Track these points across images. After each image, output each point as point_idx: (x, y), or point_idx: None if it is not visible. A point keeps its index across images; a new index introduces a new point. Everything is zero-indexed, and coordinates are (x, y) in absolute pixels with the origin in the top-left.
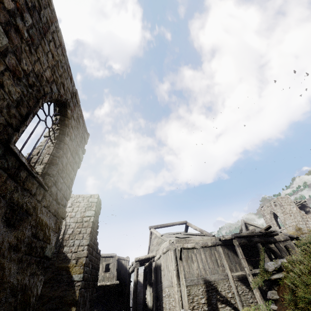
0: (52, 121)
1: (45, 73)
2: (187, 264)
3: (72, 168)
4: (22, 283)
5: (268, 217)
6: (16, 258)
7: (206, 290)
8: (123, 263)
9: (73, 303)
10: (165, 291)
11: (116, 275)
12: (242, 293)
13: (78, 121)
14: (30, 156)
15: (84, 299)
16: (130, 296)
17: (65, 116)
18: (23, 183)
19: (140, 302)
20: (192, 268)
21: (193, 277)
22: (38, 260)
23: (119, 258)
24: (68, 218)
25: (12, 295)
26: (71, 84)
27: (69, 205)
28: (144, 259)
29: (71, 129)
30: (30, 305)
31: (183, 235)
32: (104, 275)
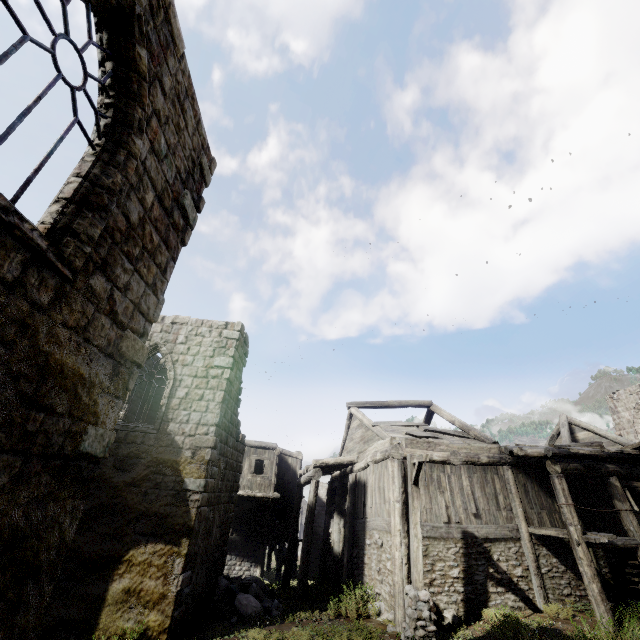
0: (84, 68)
1: None
2: (427, 493)
3: (164, 239)
4: None
5: (627, 418)
6: None
7: (464, 553)
8: (290, 463)
9: (185, 531)
10: (371, 536)
11: (275, 483)
12: (547, 572)
13: (179, 107)
14: None
15: (208, 523)
16: (301, 515)
17: (129, 65)
18: None
19: (318, 531)
20: (437, 504)
21: (438, 521)
22: (57, 465)
23: (283, 452)
24: (179, 366)
25: None
26: None
27: (182, 339)
28: (332, 466)
29: (155, 122)
30: (40, 570)
31: (424, 431)
32: (252, 479)
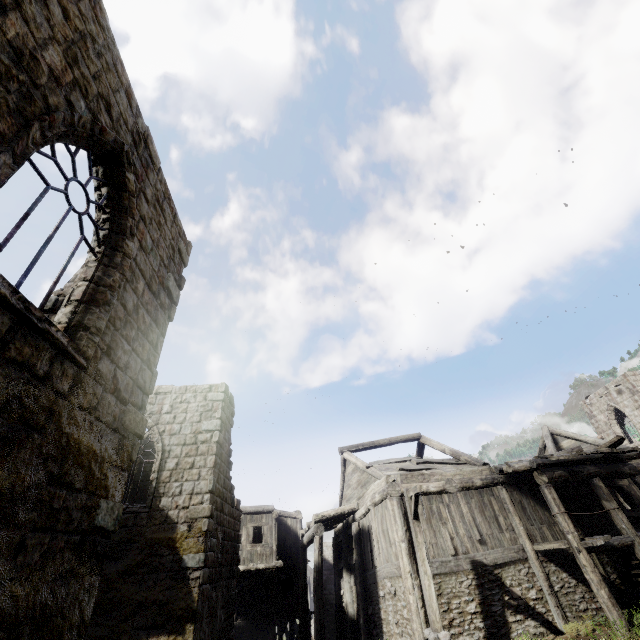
0: (87, 197)
1: (45, 54)
2: (430, 528)
3: (154, 319)
4: (30, 603)
5: (603, 420)
6: (4, 544)
7: (477, 585)
8: (290, 525)
9: (188, 615)
10: (384, 586)
11: (276, 550)
12: (560, 589)
13: (159, 208)
14: (60, 299)
15: (211, 604)
16: (309, 587)
17: (121, 188)
18: (2, 345)
19: (330, 600)
20: (441, 537)
21: (446, 555)
22: (76, 541)
23: (281, 514)
24: (166, 436)
25: (1, 639)
26: (130, 109)
27: (167, 409)
28: (333, 517)
29: (142, 225)
30: None
31: (417, 464)
32: (251, 549)
